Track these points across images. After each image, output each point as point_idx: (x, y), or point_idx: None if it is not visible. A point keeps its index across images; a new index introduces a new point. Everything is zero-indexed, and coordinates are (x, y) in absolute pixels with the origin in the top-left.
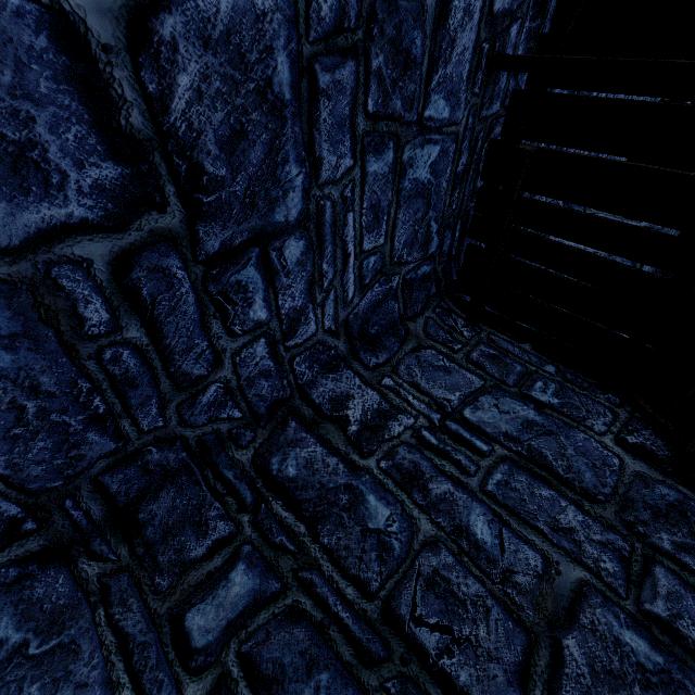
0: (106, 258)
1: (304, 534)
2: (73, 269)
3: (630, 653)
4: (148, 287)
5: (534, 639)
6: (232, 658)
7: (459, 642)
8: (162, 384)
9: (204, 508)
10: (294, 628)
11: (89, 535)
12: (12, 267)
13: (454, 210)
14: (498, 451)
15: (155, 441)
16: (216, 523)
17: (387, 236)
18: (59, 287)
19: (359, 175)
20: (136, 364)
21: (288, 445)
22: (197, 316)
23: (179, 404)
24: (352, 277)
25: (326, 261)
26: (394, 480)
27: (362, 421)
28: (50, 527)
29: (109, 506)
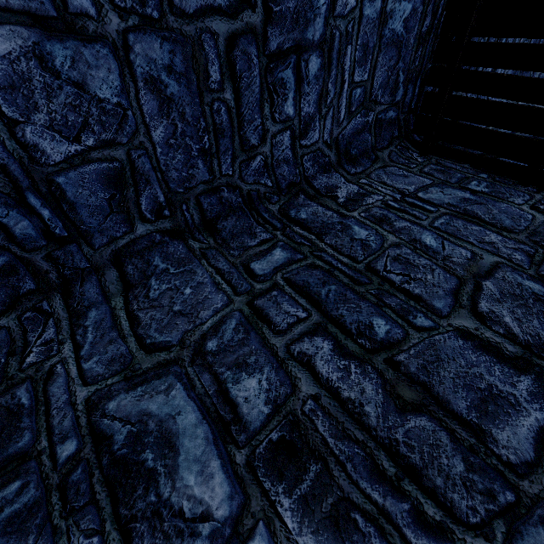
0: (225, 36)
1: (315, 239)
2: (210, 38)
3: (528, 288)
4: (239, 64)
5: (463, 281)
6: (279, 279)
7: (414, 280)
8: (235, 142)
9: (253, 228)
10: (313, 271)
11: (192, 230)
12: (187, 27)
13: (416, 66)
14: (442, 210)
15: (226, 185)
16: (261, 234)
17: (369, 74)
18: (203, 48)
19: (358, 16)
20: (226, 120)
21: (299, 206)
22: (258, 97)
23: (241, 162)
24: (344, 102)
25: (331, 81)
26: (370, 221)
27: (347, 197)
28: (175, 217)
29: (202, 217)
